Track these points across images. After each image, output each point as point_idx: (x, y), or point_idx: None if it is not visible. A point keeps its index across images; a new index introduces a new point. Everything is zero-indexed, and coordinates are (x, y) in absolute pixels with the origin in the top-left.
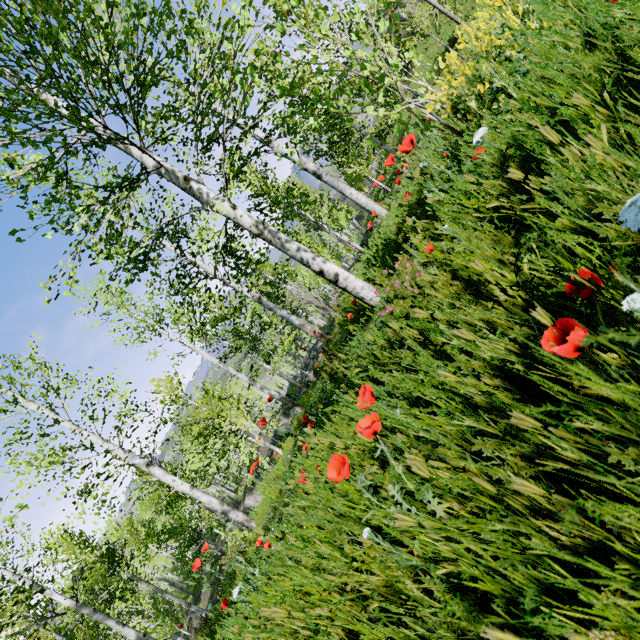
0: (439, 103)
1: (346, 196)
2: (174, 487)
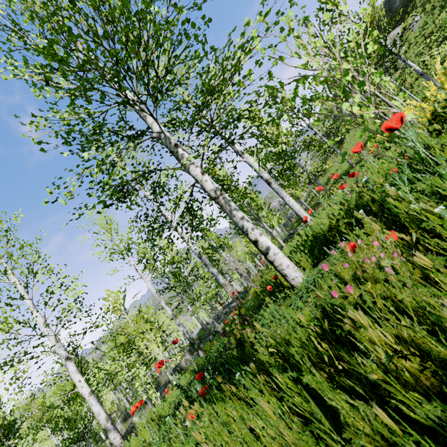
0: (410, 117)
1: (285, 201)
2: (77, 387)
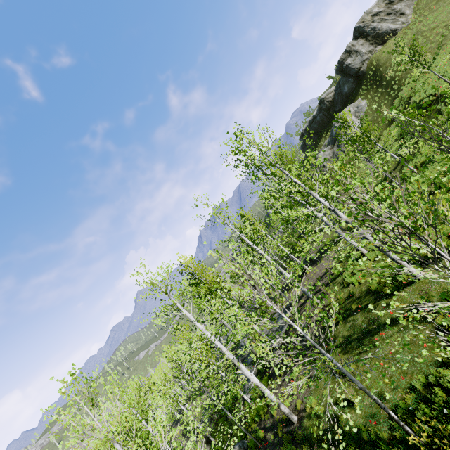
0: None
1: (345, 239)
2: (251, 379)
